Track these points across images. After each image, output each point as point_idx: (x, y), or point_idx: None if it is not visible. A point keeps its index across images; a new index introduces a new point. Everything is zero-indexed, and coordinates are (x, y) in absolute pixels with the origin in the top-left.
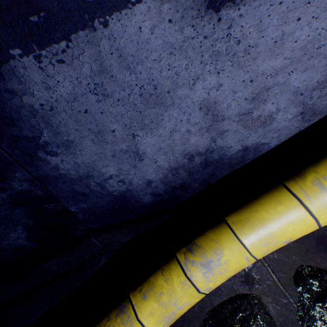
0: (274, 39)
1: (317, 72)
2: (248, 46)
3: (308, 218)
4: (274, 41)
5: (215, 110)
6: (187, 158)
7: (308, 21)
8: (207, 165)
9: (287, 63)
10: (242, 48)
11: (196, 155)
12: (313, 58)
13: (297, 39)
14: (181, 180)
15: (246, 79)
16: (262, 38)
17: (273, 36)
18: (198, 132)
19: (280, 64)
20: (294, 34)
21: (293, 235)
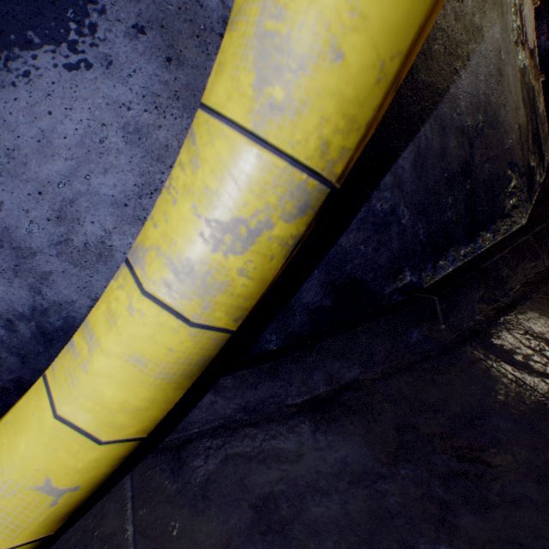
0: (36, 137)
1: (125, 173)
2: (9, 150)
3: (48, 415)
4: (38, 140)
5: (14, 239)
6: (3, 326)
7: (65, 113)
8: (49, 339)
9: (75, 165)
10: (3, 153)
11: (19, 320)
12: (106, 155)
13: (66, 135)
14: (11, 372)
15: (32, 191)
16: (20, 138)
17: (32, 134)
18: (2, 276)
19: (66, 167)
20: (58, 130)
21: (45, 467)
